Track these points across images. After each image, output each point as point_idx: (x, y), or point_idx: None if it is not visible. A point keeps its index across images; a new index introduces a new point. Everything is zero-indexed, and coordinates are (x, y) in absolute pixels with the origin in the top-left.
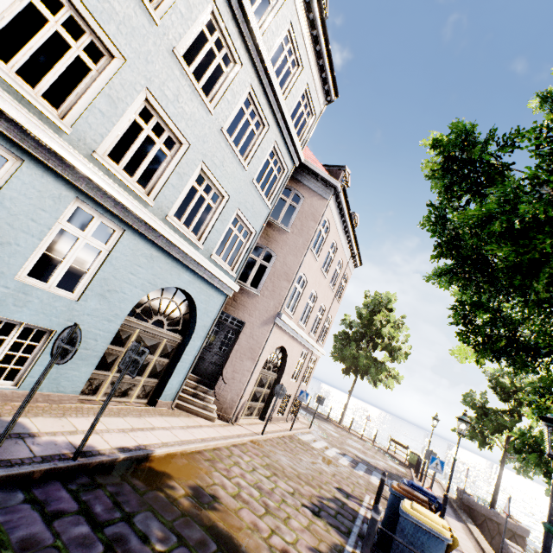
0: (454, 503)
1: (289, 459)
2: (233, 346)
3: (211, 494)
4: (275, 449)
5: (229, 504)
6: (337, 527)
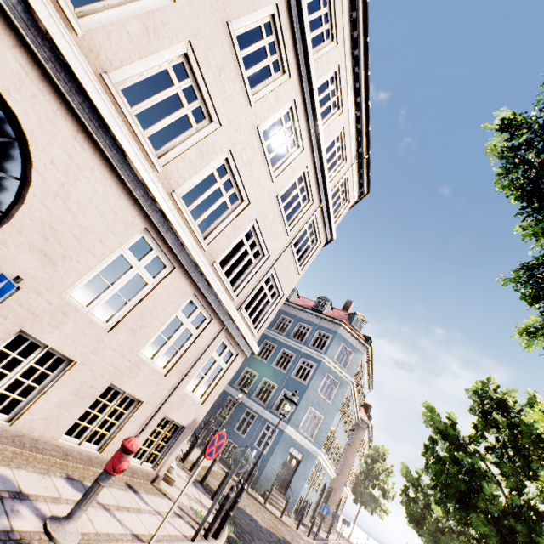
0: None
1: None
2: (329, 497)
3: None
4: None
5: None
6: None
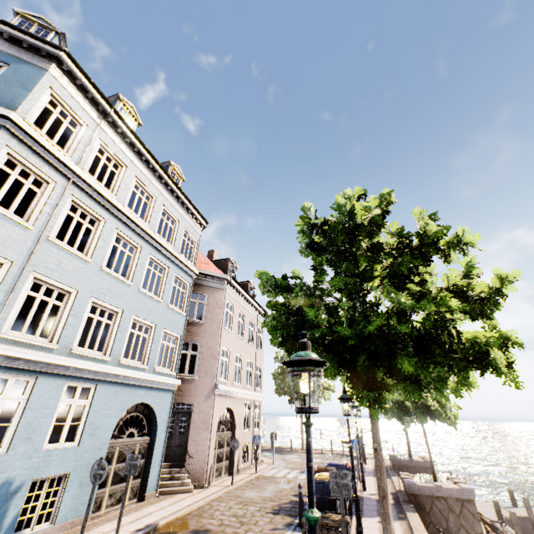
0: (388, 467)
1: (256, 492)
2: (190, 426)
3: (204, 530)
4: (244, 491)
5: (217, 529)
6: (290, 514)
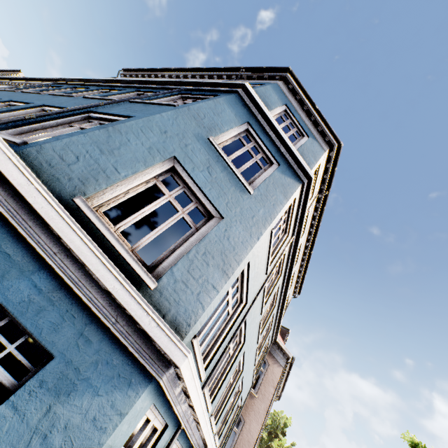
0: None
1: None
2: None
3: None
4: None
5: None
6: None
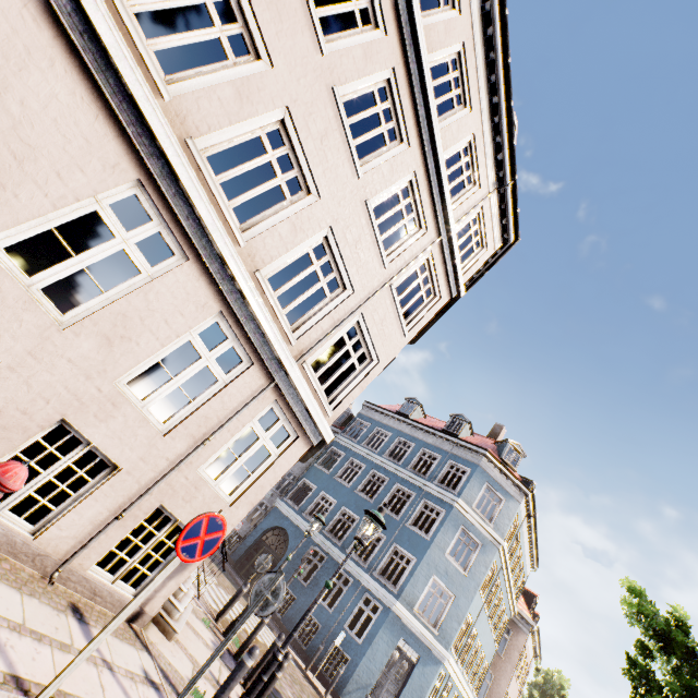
0: None
1: None
2: None
3: None
4: None
5: None
6: None
